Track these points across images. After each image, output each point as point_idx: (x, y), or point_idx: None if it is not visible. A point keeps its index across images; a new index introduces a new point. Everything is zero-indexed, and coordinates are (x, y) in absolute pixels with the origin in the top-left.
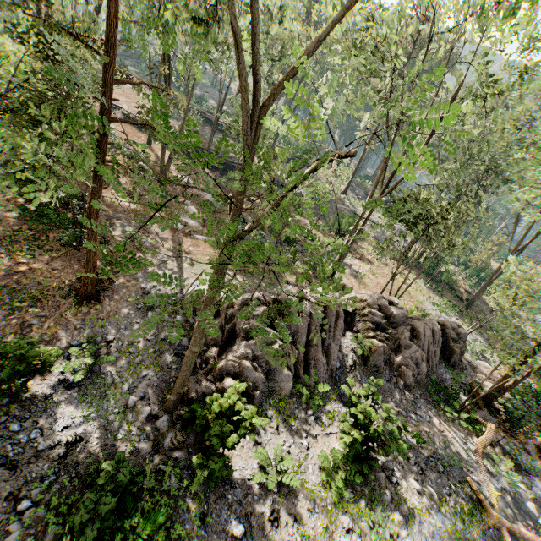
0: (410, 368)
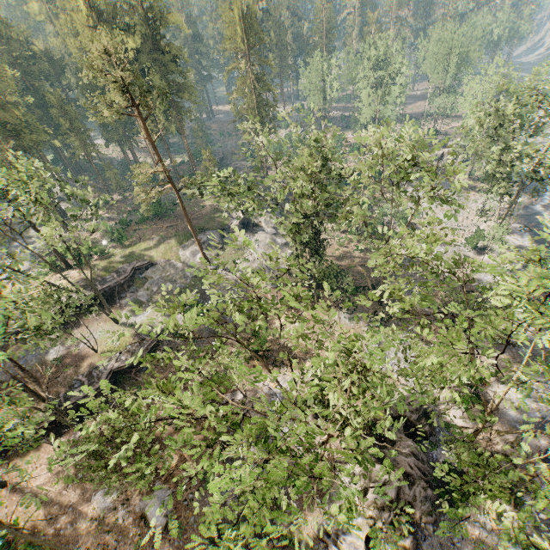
0: (427, 511)
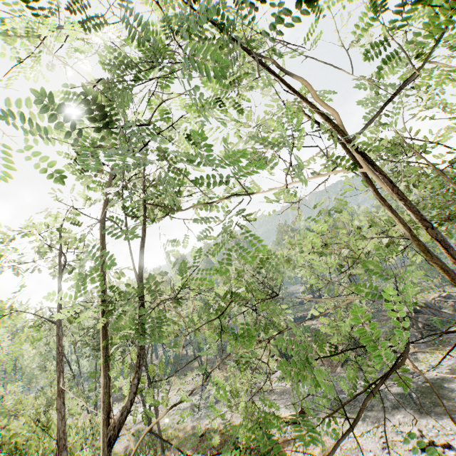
0: None
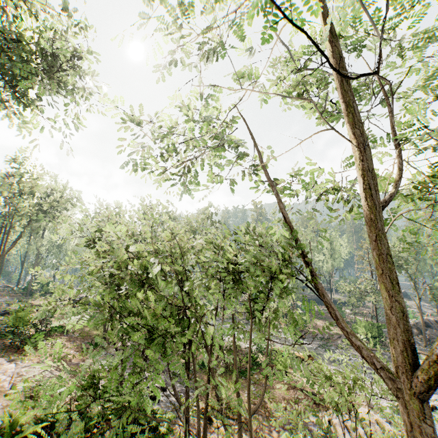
0: None
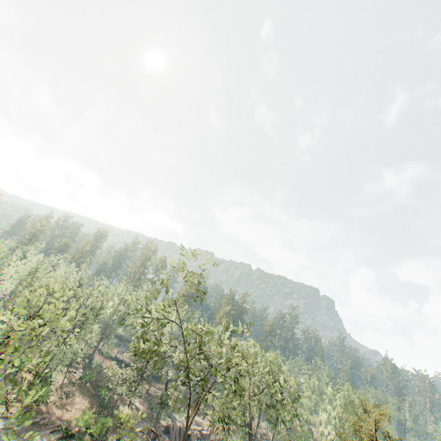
0: None
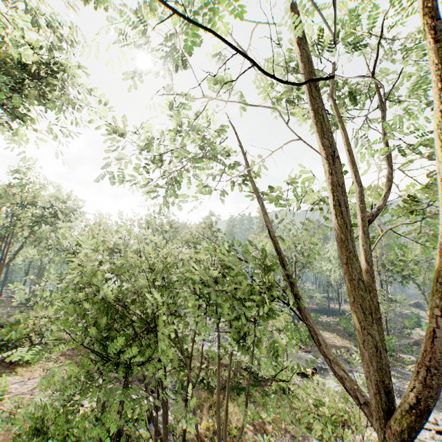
0: None
